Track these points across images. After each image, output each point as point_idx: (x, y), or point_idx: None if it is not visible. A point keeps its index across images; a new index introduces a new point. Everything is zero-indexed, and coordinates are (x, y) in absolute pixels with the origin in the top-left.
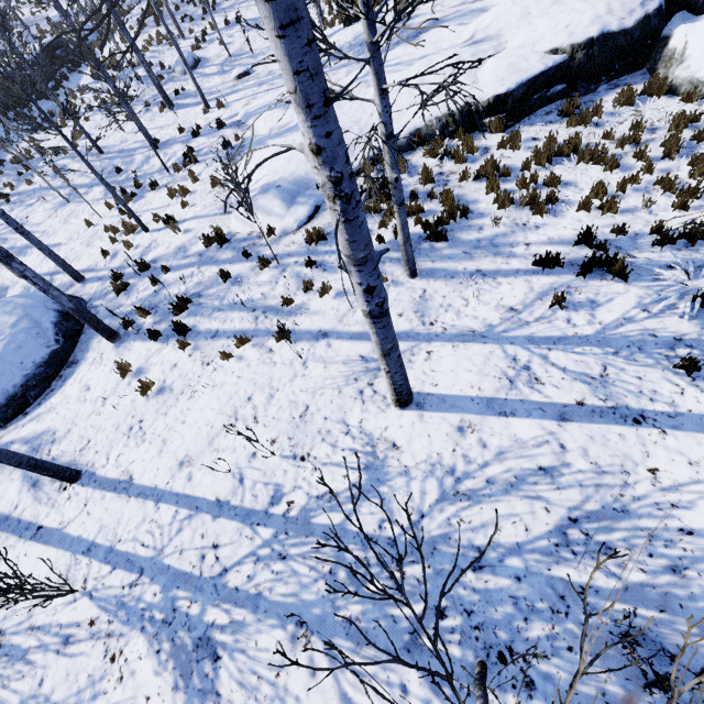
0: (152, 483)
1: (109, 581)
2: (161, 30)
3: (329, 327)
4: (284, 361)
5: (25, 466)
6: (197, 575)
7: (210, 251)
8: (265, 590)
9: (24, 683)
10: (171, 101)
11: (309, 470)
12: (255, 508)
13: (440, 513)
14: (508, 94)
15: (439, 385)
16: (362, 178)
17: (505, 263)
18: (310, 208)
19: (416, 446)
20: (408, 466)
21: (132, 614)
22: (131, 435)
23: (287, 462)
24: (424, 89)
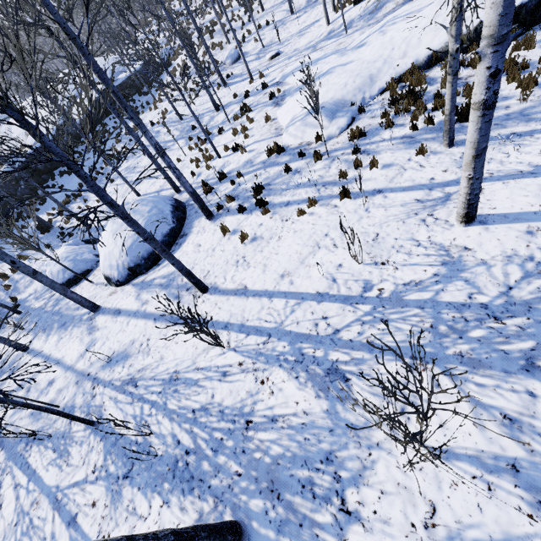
0: (262, 288)
1: (246, 342)
2: (214, 41)
3: (382, 186)
4: (349, 210)
5: (184, 272)
6: (315, 335)
7: (271, 159)
8: (376, 339)
9: (201, 397)
10: (225, 81)
11: (391, 269)
12: (351, 295)
13: (528, 285)
14: (522, 5)
15: (497, 208)
16: (388, 93)
17: (539, 124)
18: (348, 118)
19: (487, 246)
20: (484, 259)
21: (269, 358)
22: (238, 265)
23: (370, 267)
24: (439, 20)
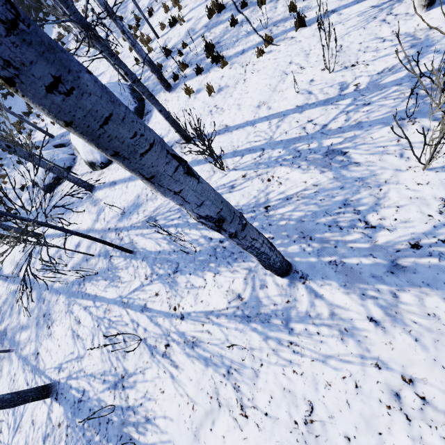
0: (243, 121)
1: (243, 161)
2: None
3: (334, 6)
4: (306, 37)
5: (170, 120)
6: (305, 135)
7: (213, 20)
8: (363, 119)
9: None
10: None
11: (362, 67)
12: (330, 97)
13: None
14: None
15: None
16: None
17: None
18: None
19: None
20: None
21: (269, 163)
22: (213, 113)
23: (341, 72)
24: None
